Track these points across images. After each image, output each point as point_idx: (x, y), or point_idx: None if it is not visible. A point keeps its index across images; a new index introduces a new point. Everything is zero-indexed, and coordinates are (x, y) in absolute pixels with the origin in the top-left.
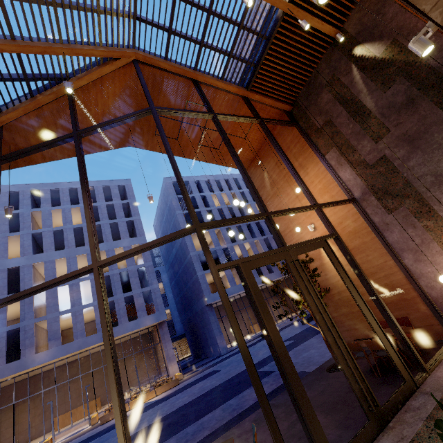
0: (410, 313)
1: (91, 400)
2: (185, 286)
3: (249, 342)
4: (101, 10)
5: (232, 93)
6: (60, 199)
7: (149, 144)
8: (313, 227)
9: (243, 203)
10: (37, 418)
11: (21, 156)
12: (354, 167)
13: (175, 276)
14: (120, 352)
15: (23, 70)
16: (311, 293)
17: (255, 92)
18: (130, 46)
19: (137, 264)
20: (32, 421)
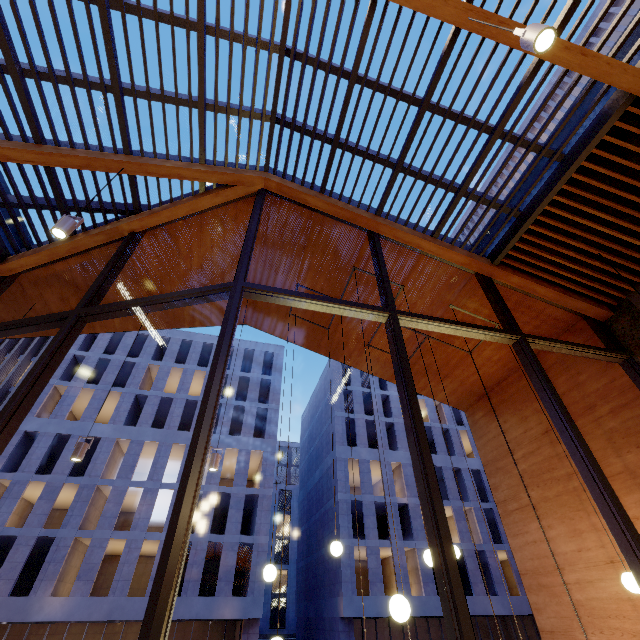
0: None
1: None
2: (317, 550)
3: None
4: (209, 103)
5: (455, 264)
6: (188, 355)
7: (277, 326)
8: None
9: None
10: None
11: None
12: None
13: (308, 519)
14: (174, 639)
15: (57, 193)
16: None
17: (510, 268)
18: (263, 167)
19: (254, 479)
20: None
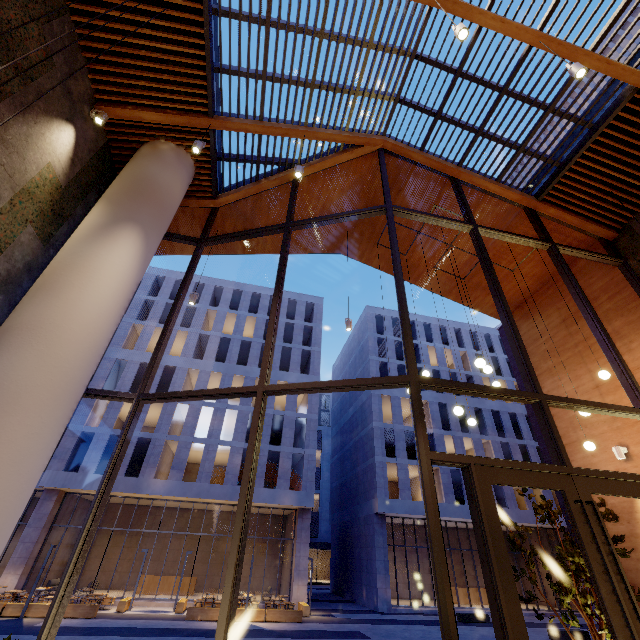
0: None
1: (186, 575)
2: (351, 469)
3: (431, 616)
4: (360, 91)
5: (510, 201)
6: (240, 303)
7: (365, 254)
8: (623, 452)
9: (490, 369)
10: (126, 563)
11: (225, 240)
12: None
13: (341, 448)
14: None
15: (259, 152)
16: (616, 585)
17: (549, 204)
18: (380, 132)
19: (298, 411)
20: (120, 563)
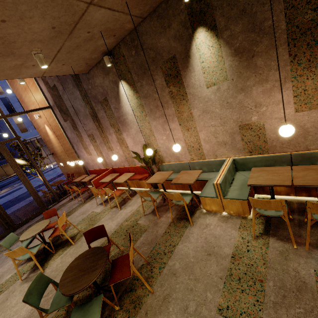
0: (80, 170)
1: None
2: None
3: None
4: None
5: None
6: None
7: None
8: (39, 115)
9: None
10: None
11: None
12: (45, 84)
13: None
14: None
15: None
16: None
17: None
18: None
19: None
20: None
